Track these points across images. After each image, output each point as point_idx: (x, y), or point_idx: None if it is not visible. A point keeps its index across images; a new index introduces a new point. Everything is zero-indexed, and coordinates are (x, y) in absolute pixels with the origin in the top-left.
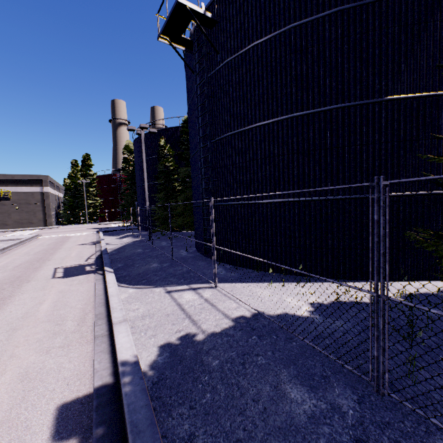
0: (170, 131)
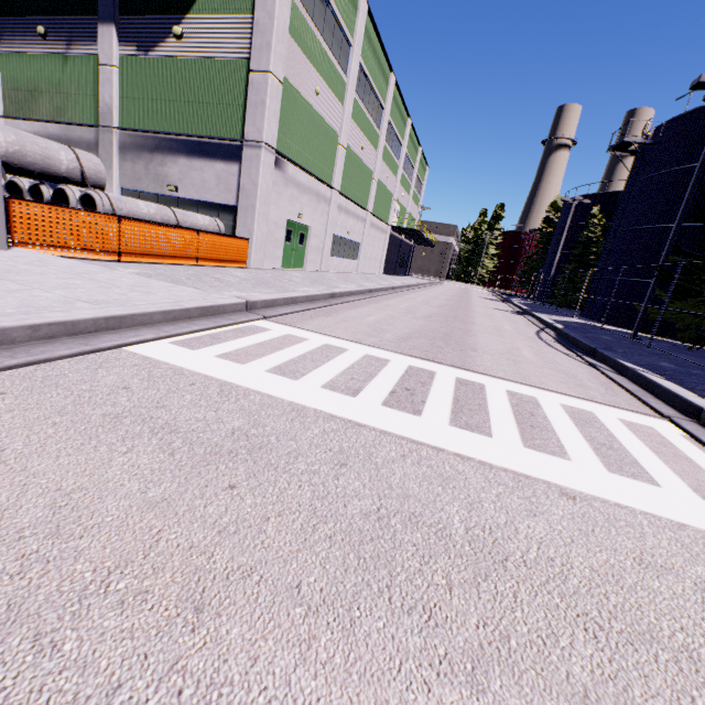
0: (612, 196)
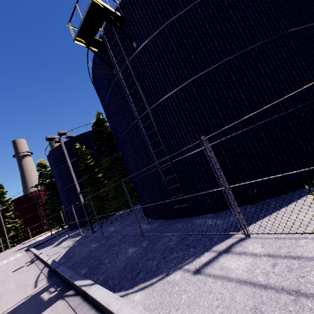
0: (81, 137)
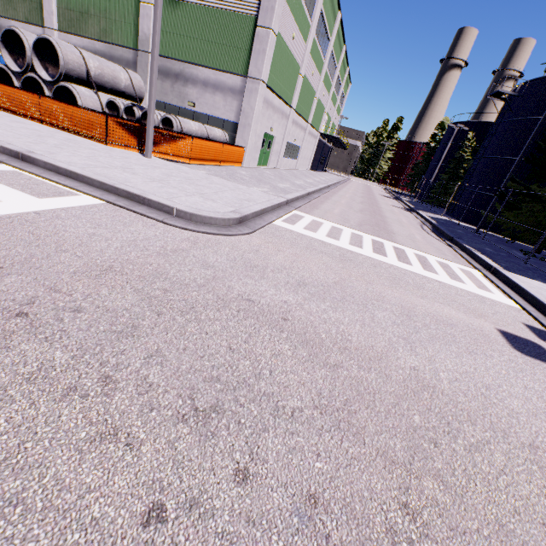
0: (485, 125)
